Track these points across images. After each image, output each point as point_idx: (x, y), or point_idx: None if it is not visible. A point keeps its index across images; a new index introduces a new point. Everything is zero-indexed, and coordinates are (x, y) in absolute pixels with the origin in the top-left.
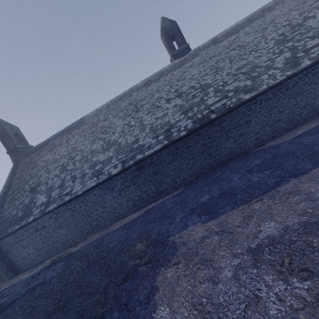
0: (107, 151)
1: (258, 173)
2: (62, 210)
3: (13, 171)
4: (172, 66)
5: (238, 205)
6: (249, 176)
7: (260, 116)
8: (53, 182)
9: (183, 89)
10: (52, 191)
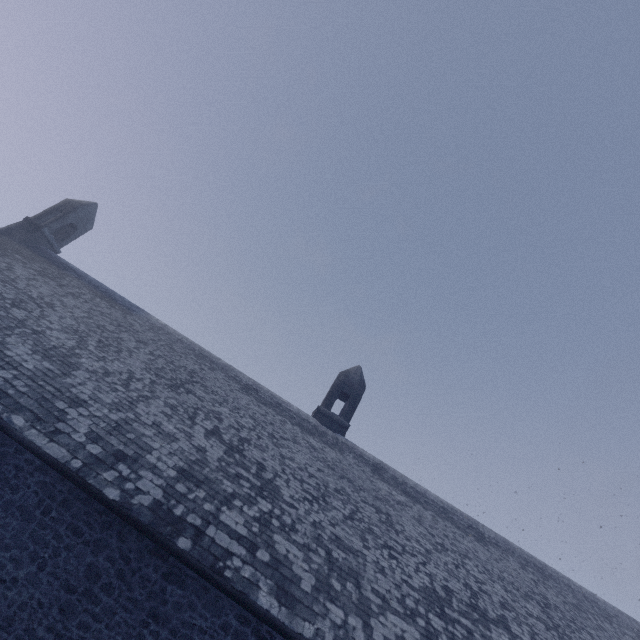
0: (42, 357)
1: None
2: None
3: None
4: (302, 417)
5: None
6: None
7: None
8: None
9: (250, 451)
10: None
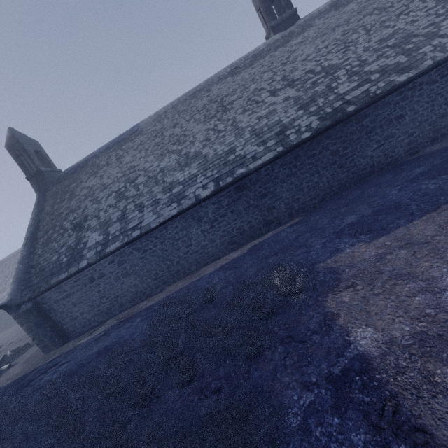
0: (187, 167)
1: (432, 180)
2: (128, 250)
3: (40, 205)
4: (271, 43)
5: (417, 215)
6: (417, 185)
7: (418, 109)
8: (108, 215)
9: (295, 76)
10: (109, 226)
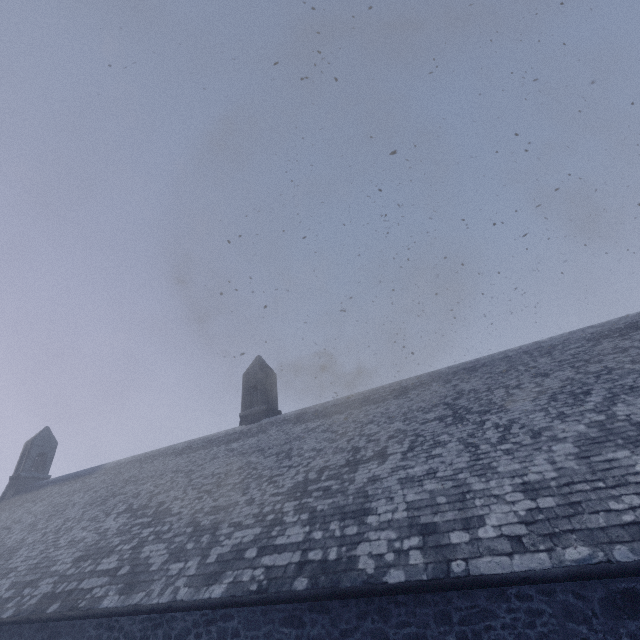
0: None
1: None
2: None
3: None
4: (229, 434)
5: None
6: None
7: None
8: None
9: (156, 499)
10: None
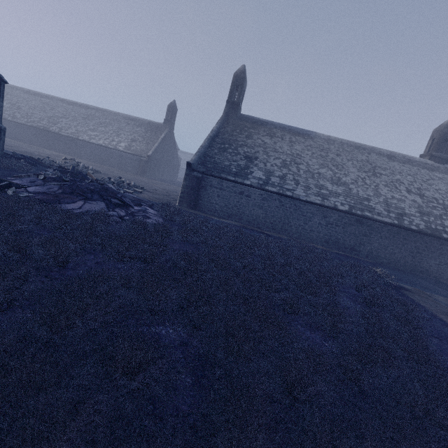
0: (336, 185)
1: None
2: (275, 197)
3: (223, 122)
4: (423, 162)
5: None
6: None
7: None
8: (273, 169)
9: (426, 193)
10: (272, 176)
